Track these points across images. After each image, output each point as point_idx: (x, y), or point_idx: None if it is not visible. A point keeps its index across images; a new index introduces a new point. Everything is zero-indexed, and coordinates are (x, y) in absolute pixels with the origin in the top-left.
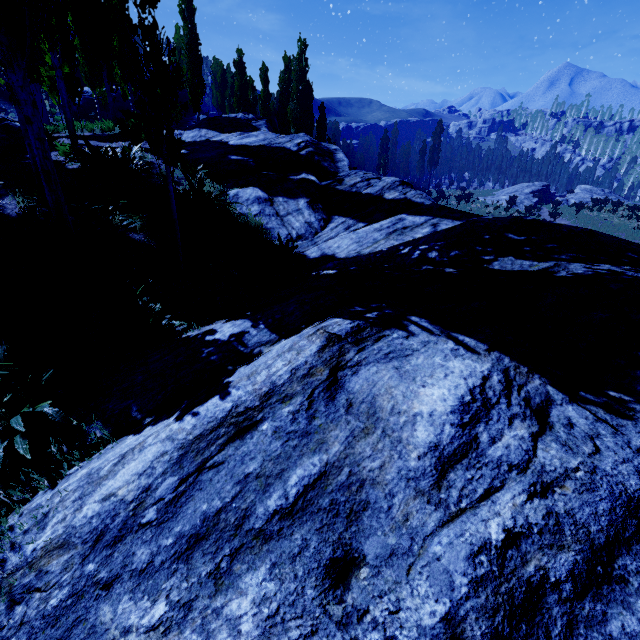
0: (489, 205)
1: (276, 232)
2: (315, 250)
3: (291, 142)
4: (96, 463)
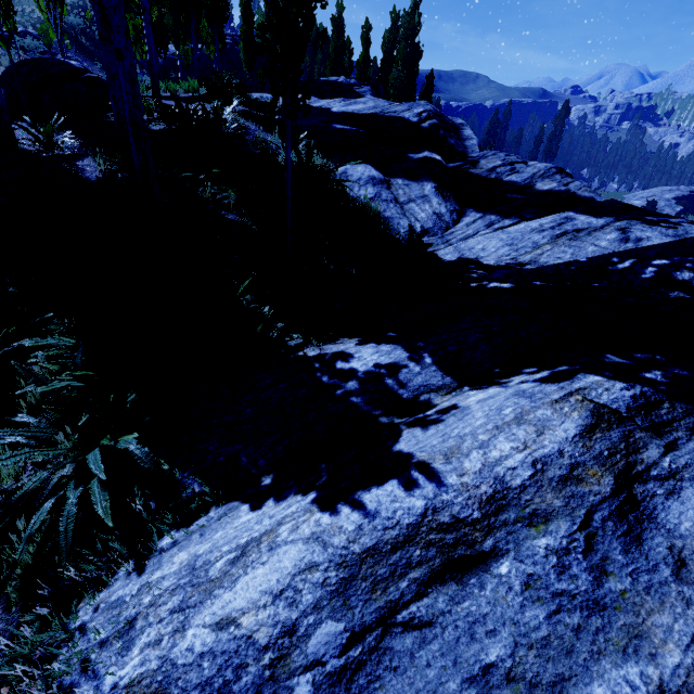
0: None
1: (396, 223)
2: (450, 251)
3: (410, 111)
4: (200, 546)
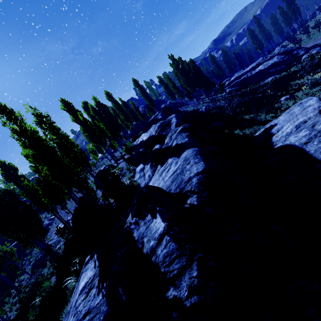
0: None
1: (141, 184)
2: None
3: (154, 130)
4: None
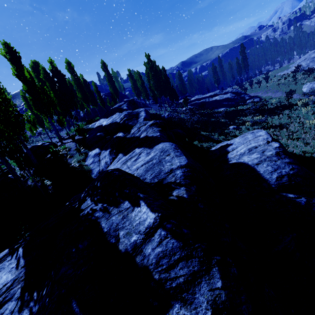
0: (283, 77)
1: (94, 170)
2: None
3: (119, 117)
4: None
